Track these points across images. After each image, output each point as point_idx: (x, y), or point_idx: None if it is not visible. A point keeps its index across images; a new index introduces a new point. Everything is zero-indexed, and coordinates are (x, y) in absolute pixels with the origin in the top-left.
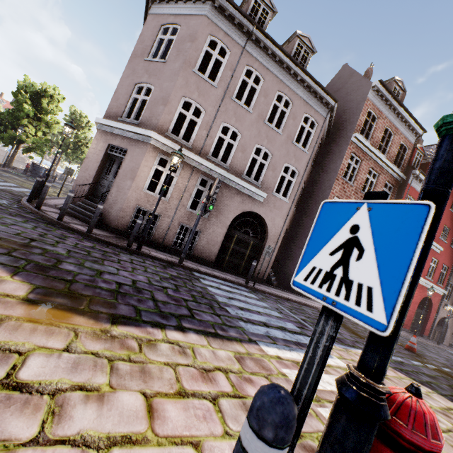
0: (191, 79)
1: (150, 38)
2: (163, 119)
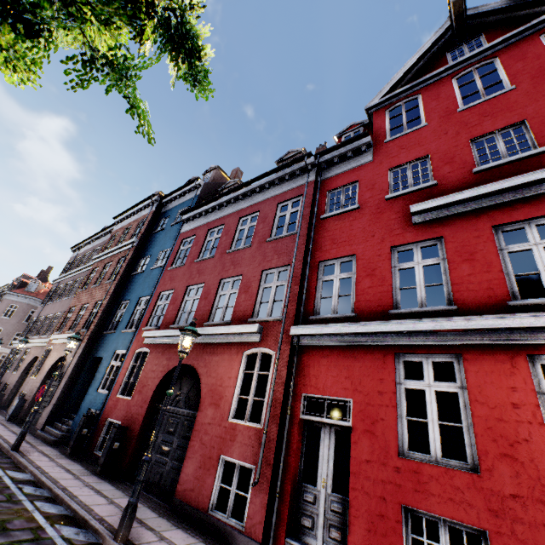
0: (21, 325)
1: (4, 308)
2: (6, 341)
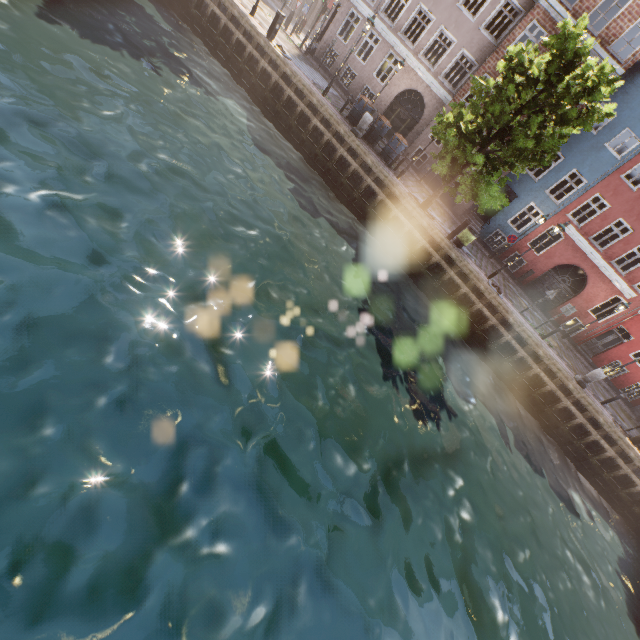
0: None
1: None
2: None
